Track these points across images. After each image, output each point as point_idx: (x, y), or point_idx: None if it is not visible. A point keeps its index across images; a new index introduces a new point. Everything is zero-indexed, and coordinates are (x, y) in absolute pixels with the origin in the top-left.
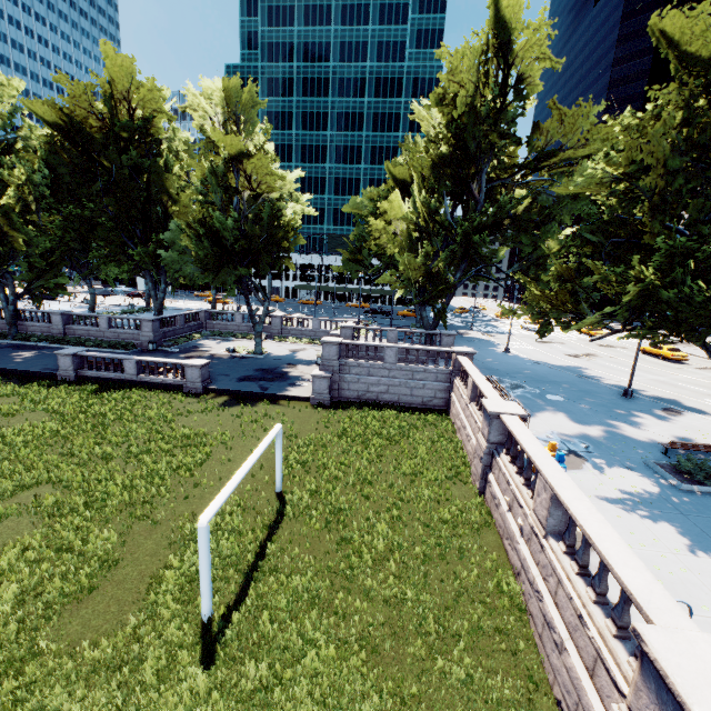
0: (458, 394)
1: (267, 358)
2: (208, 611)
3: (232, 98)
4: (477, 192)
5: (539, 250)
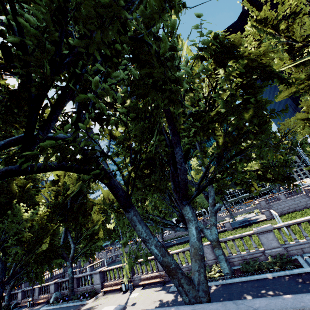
0: None
1: (238, 220)
2: (288, 232)
3: None
4: None
5: (305, 152)
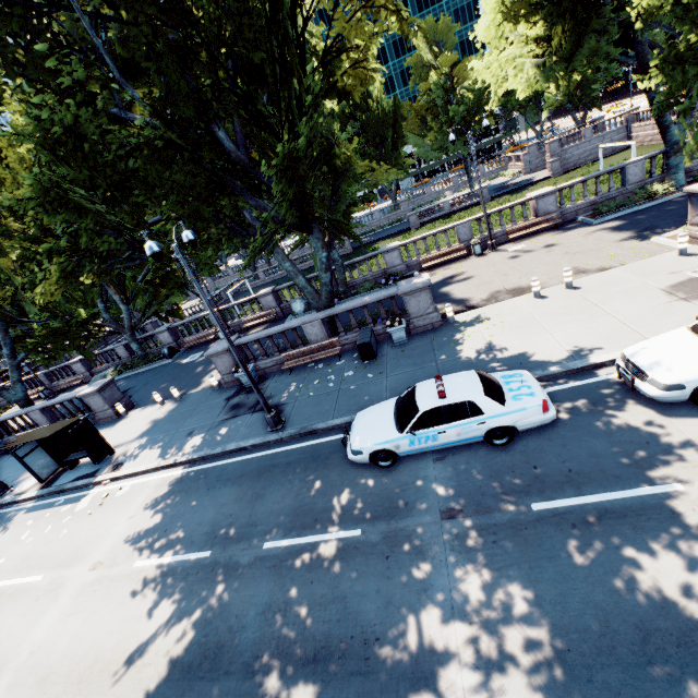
0: (640, 129)
1: None
2: None
3: (429, 33)
4: None
5: None
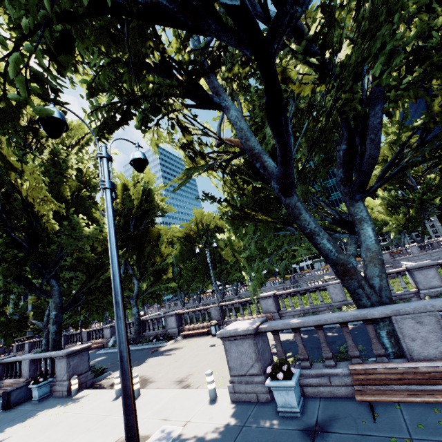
0: None
1: None
2: None
3: None
4: (411, 183)
5: None
